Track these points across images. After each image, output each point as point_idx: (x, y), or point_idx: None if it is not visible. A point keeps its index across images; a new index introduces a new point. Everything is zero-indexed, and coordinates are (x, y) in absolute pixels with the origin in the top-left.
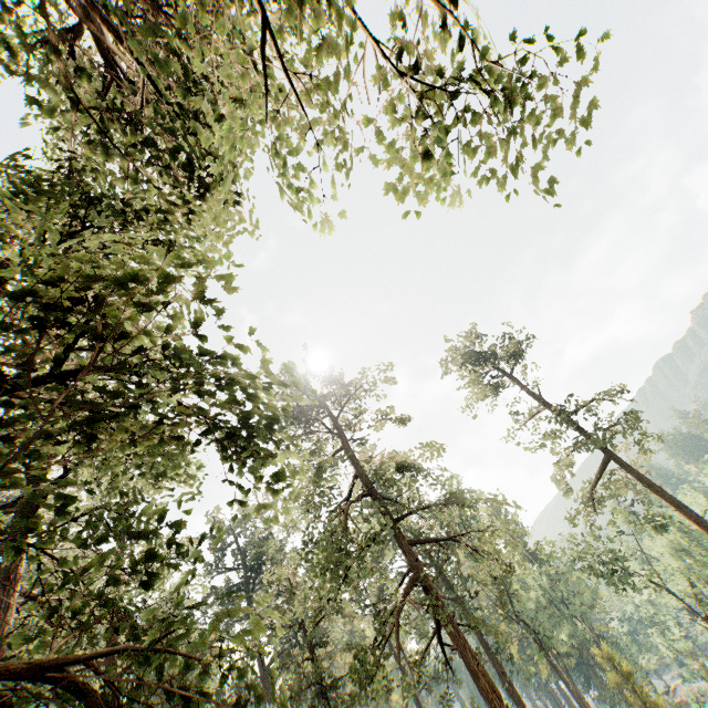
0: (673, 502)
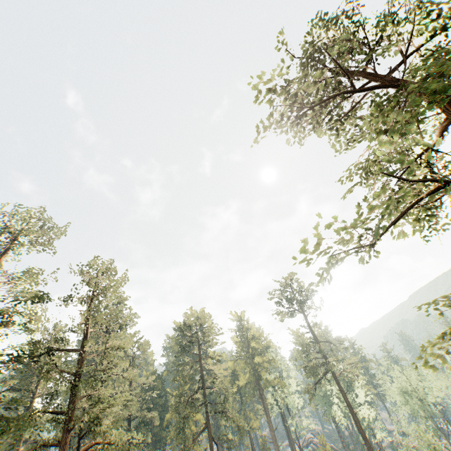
0: (346, 402)
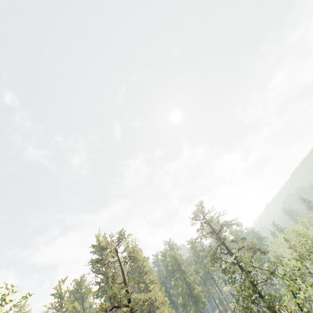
0: None
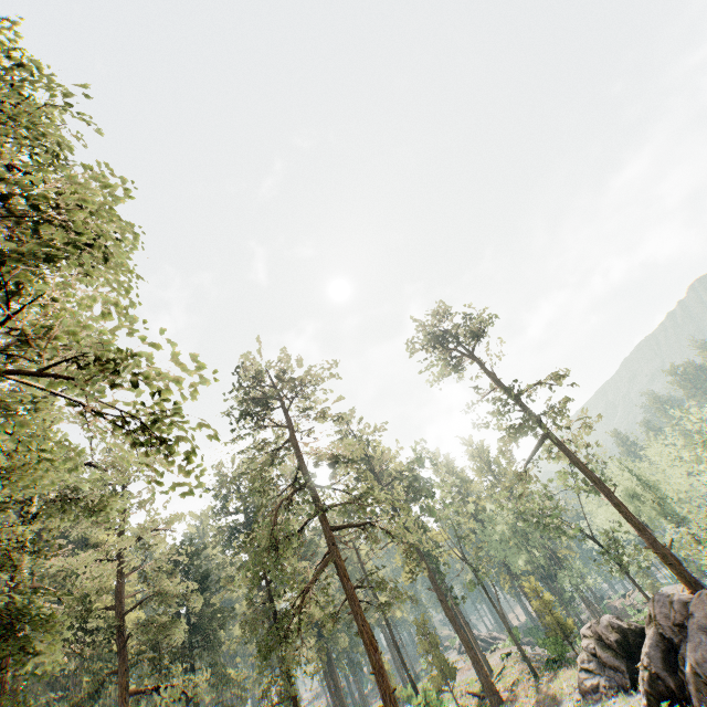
0: (592, 478)
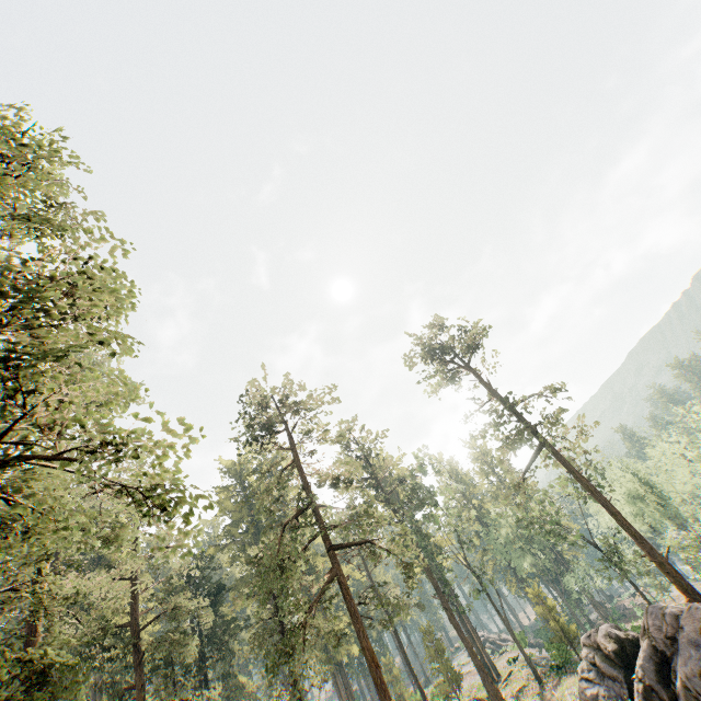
0: (589, 487)
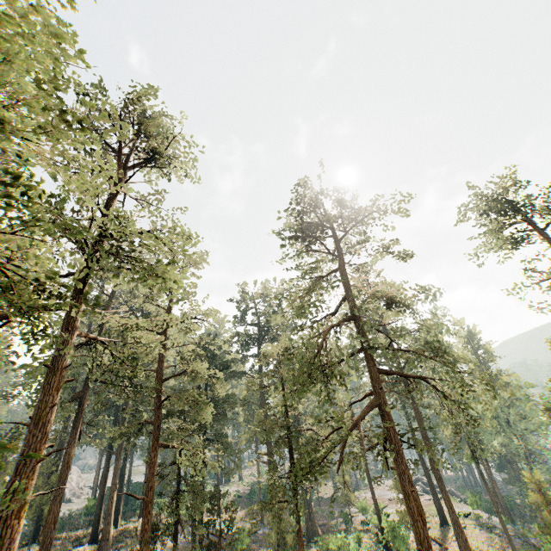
0: None
